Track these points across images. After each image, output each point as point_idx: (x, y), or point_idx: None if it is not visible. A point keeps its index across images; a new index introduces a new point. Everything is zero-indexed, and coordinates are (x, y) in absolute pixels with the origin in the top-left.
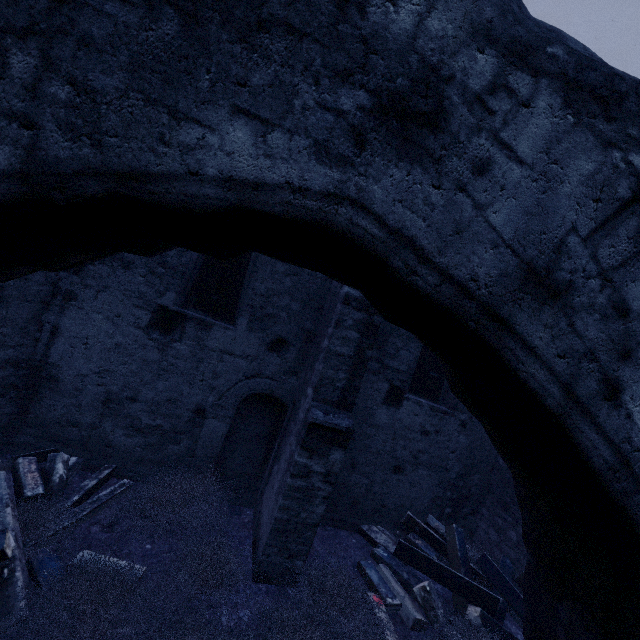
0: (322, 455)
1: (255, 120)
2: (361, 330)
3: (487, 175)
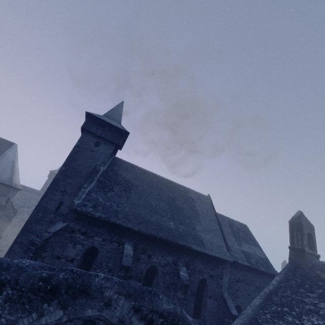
0: None
1: (92, 308)
2: None
3: (116, 308)
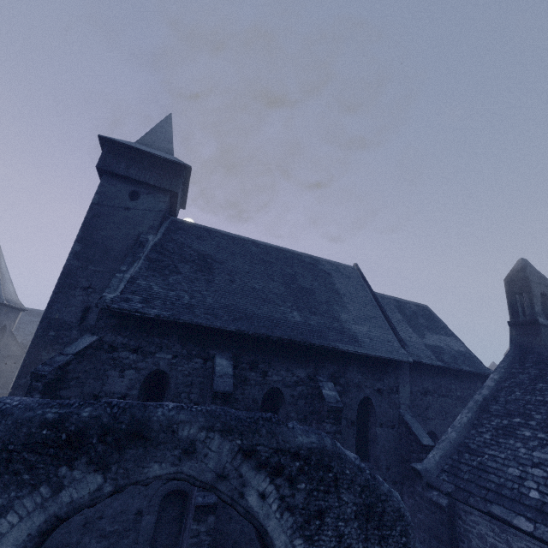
0: (204, 521)
1: (159, 462)
2: None
3: (207, 456)
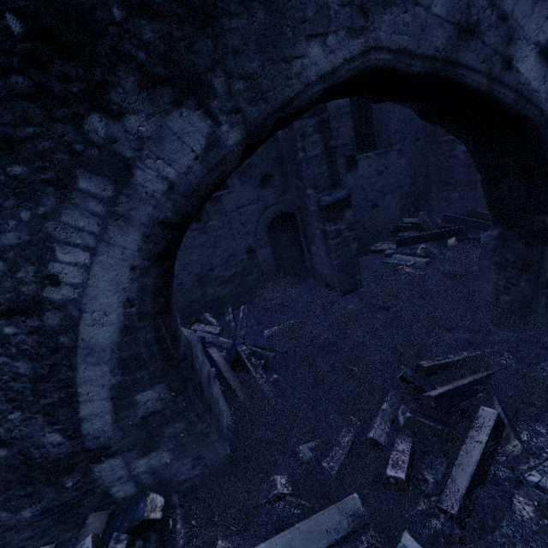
0: (341, 219)
1: (317, 37)
2: (319, 130)
3: None
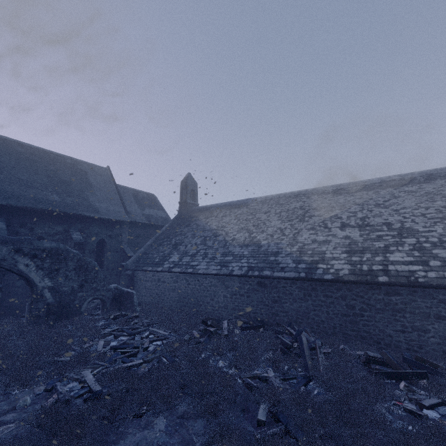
0: None
1: None
2: None
3: None
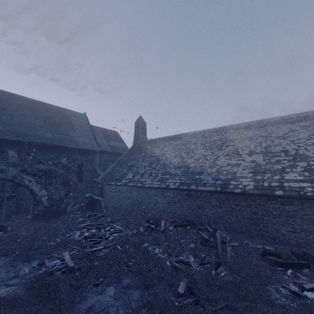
0: (11, 200)
1: None
2: None
3: (8, 173)
